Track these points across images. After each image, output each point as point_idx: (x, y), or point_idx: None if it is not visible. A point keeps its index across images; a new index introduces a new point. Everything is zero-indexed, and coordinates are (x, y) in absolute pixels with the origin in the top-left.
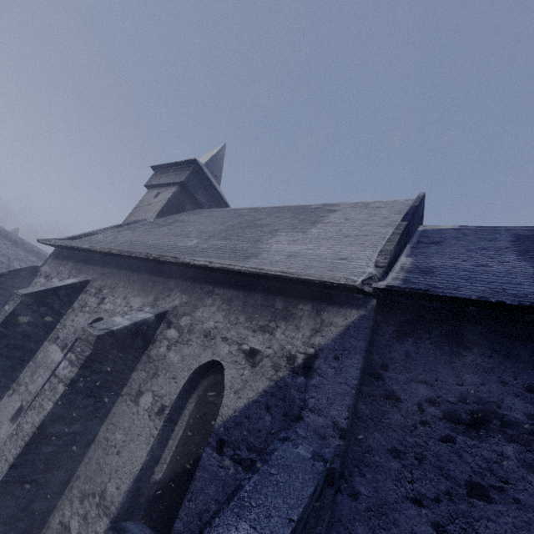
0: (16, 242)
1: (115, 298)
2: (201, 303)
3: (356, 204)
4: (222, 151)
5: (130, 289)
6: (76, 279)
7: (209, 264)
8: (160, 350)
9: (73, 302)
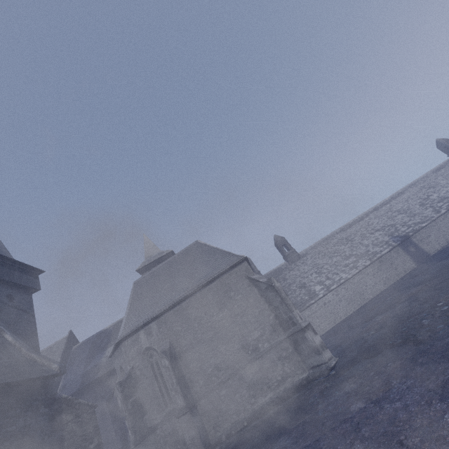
0: None
1: None
2: None
3: (48, 350)
4: None
5: None
6: None
7: None
8: None
9: None
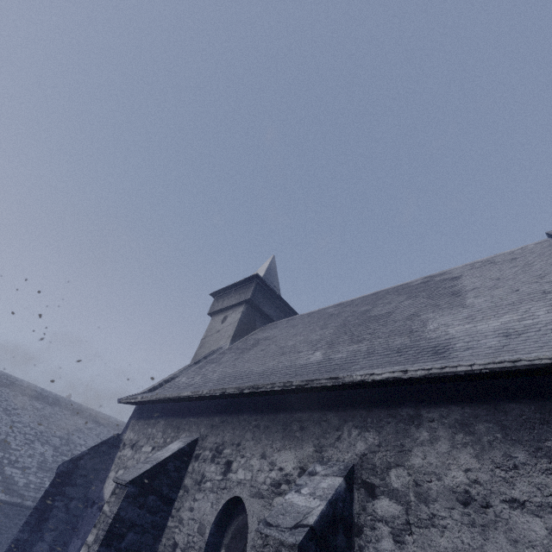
0: (75, 410)
1: (247, 459)
2: (409, 440)
3: (471, 265)
4: (273, 262)
5: (266, 440)
6: (179, 441)
7: (403, 375)
8: (382, 545)
9: (182, 477)
